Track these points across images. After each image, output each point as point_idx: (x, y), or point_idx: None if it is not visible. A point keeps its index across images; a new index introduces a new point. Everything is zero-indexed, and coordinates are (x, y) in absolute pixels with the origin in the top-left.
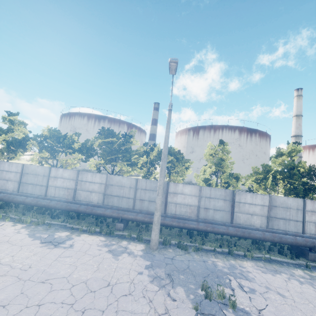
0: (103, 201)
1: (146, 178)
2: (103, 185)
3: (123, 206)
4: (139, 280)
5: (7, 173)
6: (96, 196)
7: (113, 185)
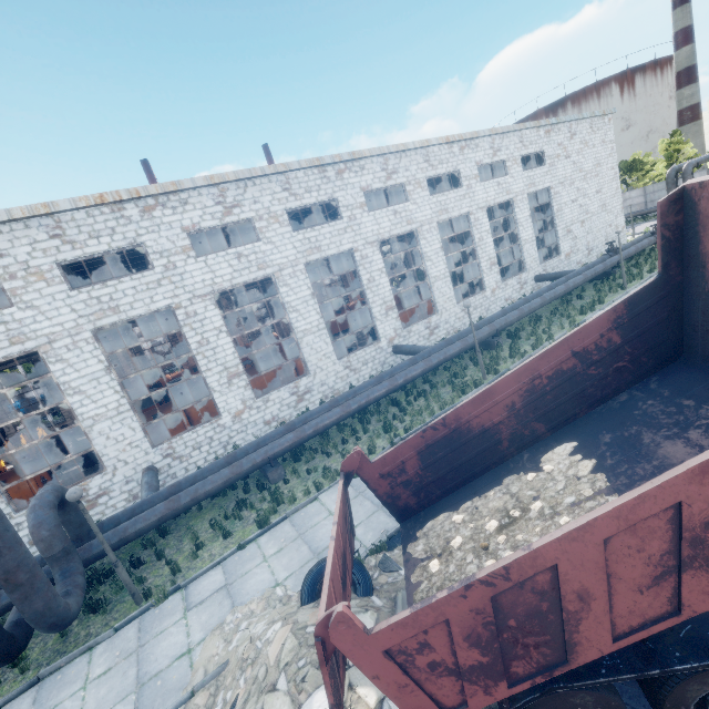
0: None
1: None
2: None
3: None
4: None
5: None
6: None
7: None
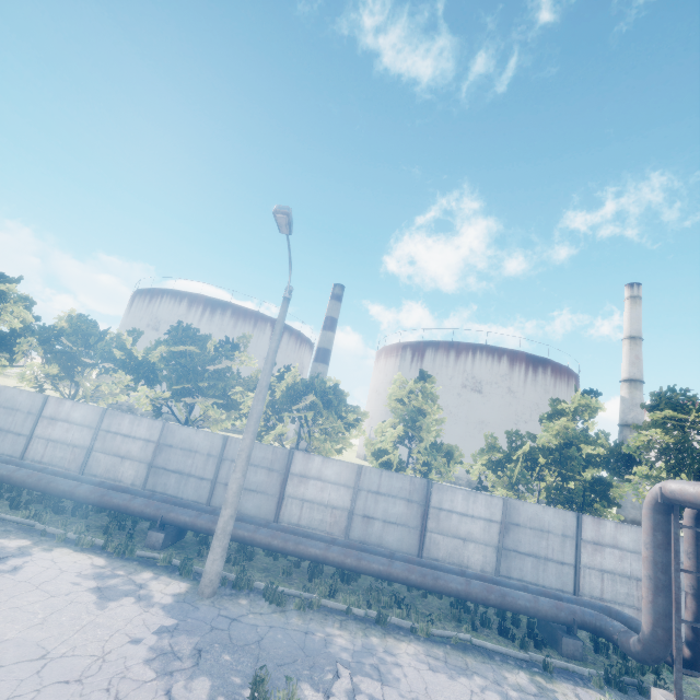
0: (146, 481)
1: (259, 440)
2: (153, 446)
3: (186, 496)
4: (122, 654)
5: None
6: (132, 468)
7: (174, 447)
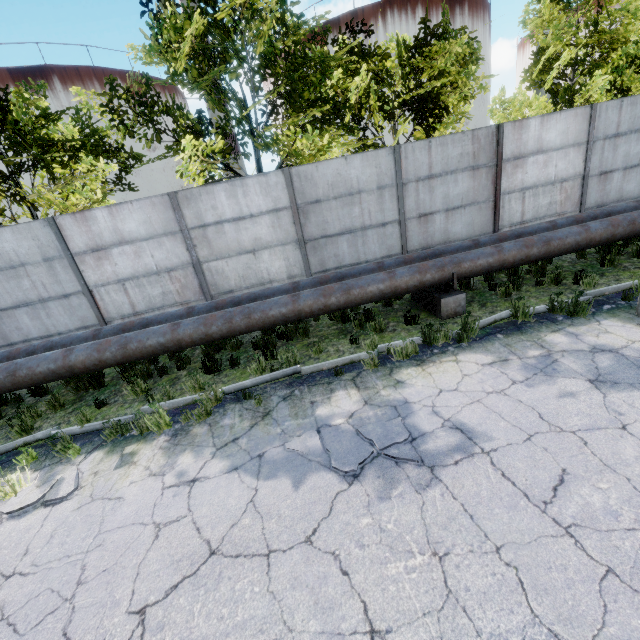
0: (308, 265)
1: None
2: (287, 215)
3: (371, 257)
4: None
5: None
6: (276, 258)
7: (323, 202)
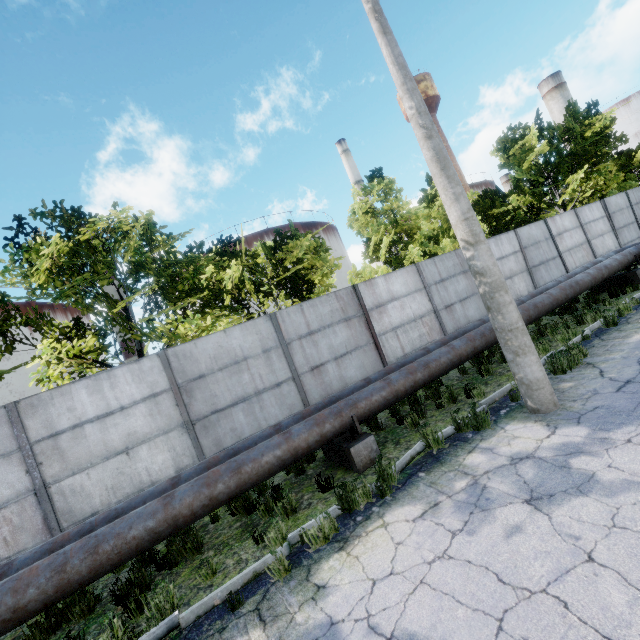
0: (200, 449)
1: None
2: (168, 397)
3: (274, 421)
4: None
5: None
6: (158, 450)
7: (207, 375)
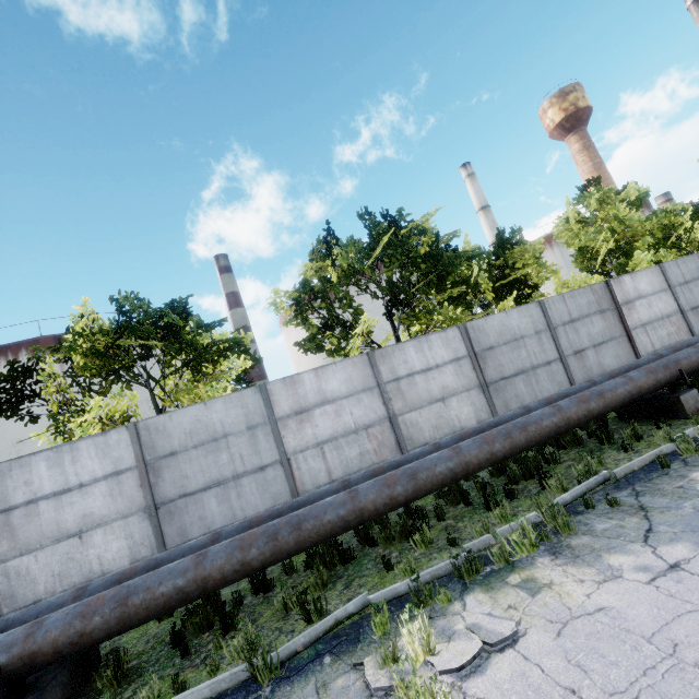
0: (493, 408)
1: None
2: (467, 362)
3: (547, 394)
4: None
5: (60, 503)
6: (464, 403)
7: (495, 348)
